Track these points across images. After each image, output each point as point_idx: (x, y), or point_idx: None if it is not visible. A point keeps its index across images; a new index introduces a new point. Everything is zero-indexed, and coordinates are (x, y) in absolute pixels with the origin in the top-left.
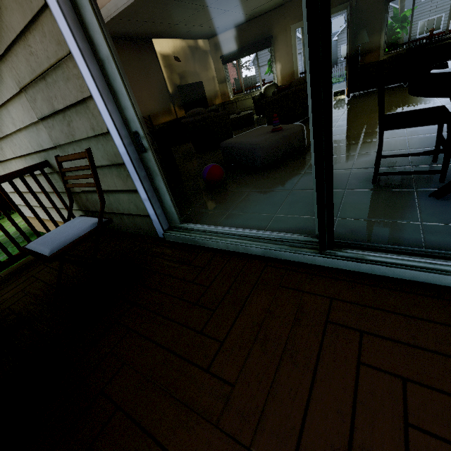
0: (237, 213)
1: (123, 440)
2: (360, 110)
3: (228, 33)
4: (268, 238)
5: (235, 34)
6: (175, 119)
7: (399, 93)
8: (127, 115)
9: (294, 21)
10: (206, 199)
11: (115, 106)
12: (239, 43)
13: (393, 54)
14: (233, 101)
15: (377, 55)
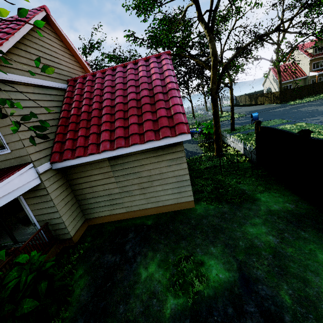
0: (9, 239)
1: None
2: None
3: None
4: (9, 244)
5: None
6: None
7: None
8: None
9: None
10: (4, 237)
11: None
12: None
13: None
14: None
15: None
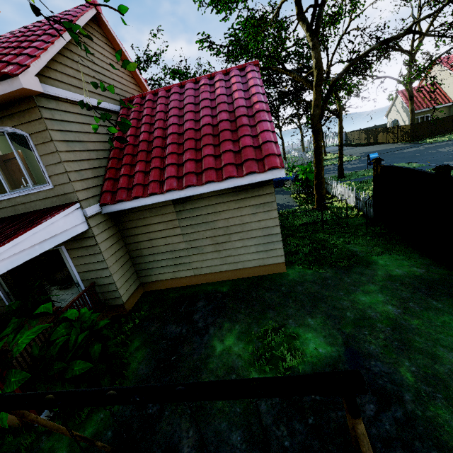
0: None
1: (3, 344)
2: None
3: None
4: None
5: None
6: None
7: None
8: (5, 288)
9: None
10: None
11: (1, 287)
12: None
13: None
14: None
15: None
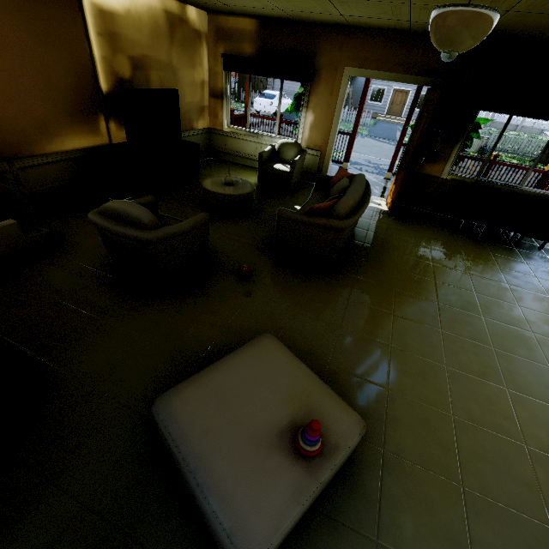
0: None
1: None
2: (420, 282)
3: (245, 21)
4: None
5: (255, 30)
6: (104, 145)
7: (463, 254)
8: None
9: (352, 62)
10: None
11: None
12: (259, 48)
13: (459, 178)
14: (228, 133)
15: (440, 169)
